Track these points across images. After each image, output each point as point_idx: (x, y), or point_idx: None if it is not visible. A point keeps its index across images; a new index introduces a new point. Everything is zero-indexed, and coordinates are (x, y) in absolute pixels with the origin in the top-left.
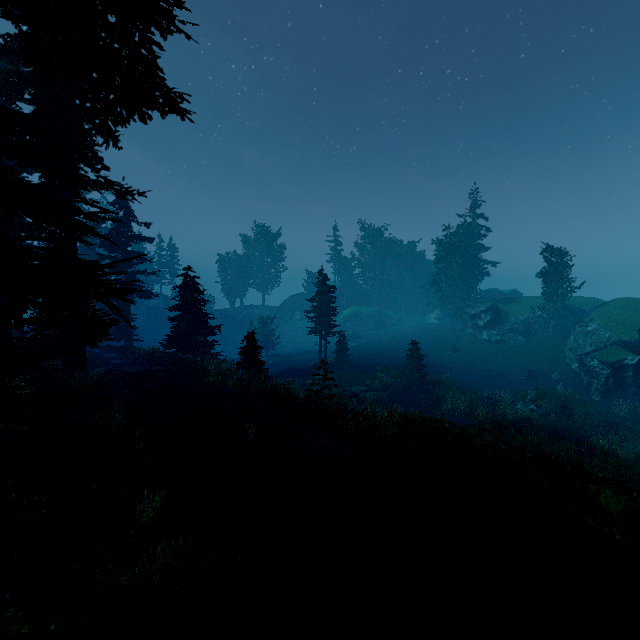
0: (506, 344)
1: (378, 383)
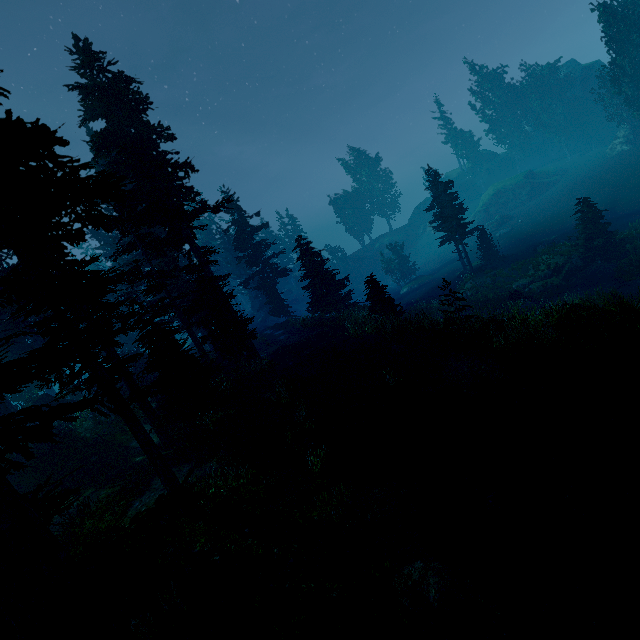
0: None
1: (544, 268)
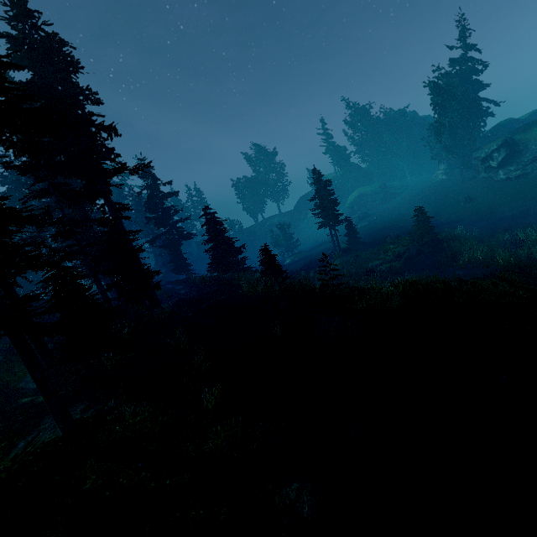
0: (529, 177)
1: (391, 254)
